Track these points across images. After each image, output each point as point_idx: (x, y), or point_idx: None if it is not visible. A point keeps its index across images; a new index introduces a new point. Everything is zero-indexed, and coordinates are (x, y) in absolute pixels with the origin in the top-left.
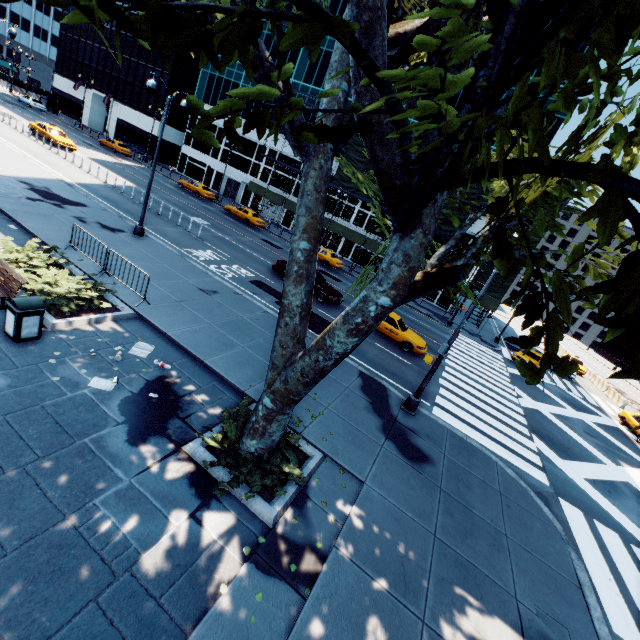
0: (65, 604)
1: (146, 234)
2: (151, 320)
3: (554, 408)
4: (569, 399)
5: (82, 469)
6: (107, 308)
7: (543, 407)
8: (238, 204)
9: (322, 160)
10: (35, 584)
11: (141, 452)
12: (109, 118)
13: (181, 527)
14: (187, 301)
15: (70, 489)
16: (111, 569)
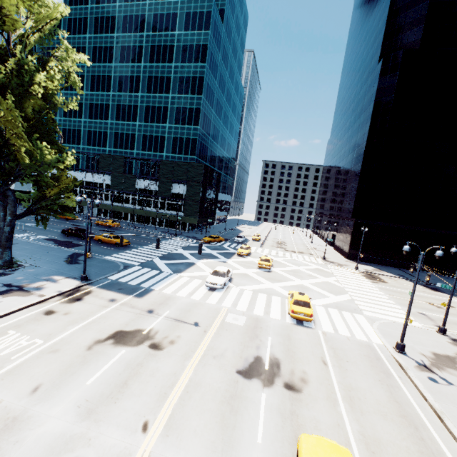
0: None
1: None
2: None
3: (196, 251)
4: (218, 248)
5: None
6: None
7: (187, 252)
8: None
9: (3, 195)
10: None
11: None
12: None
13: None
14: None
15: None
16: None
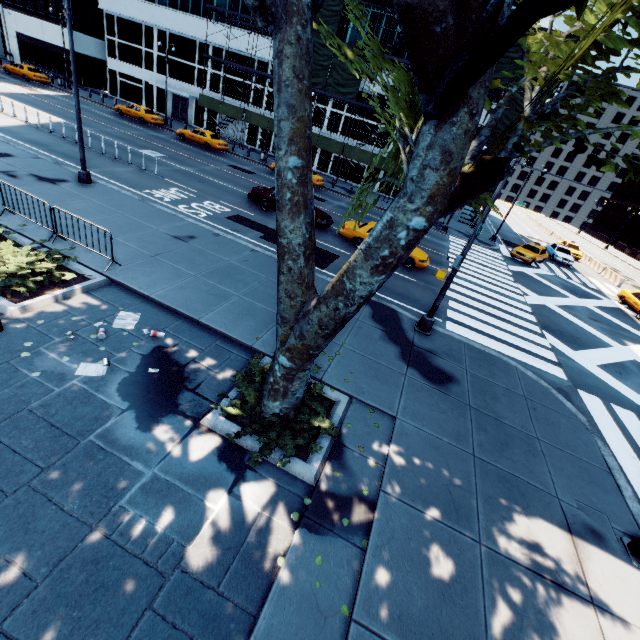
0: (119, 621)
1: (94, 180)
2: (128, 284)
3: (558, 300)
4: (570, 287)
5: (96, 471)
6: (72, 279)
7: (548, 301)
8: (192, 126)
9: (298, 26)
10: (79, 608)
11: (157, 437)
12: (6, 34)
13: (221, 508)
14: (163, 254)
15: (89, 496)
16: (158, 571)
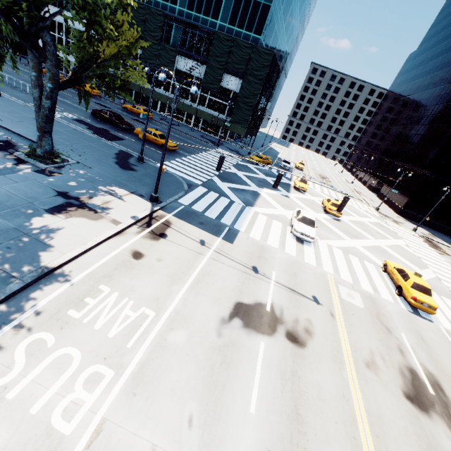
0: None
1: (3, 96)
2: (3, 125)
3: (250, 174)
4: (270, 174)
5: None
6: None
7: (241, 173)
8: None
9: None
10: None
11: None
12: None
13: (10, 165)
14: (25, 122)
15: None
16: None
